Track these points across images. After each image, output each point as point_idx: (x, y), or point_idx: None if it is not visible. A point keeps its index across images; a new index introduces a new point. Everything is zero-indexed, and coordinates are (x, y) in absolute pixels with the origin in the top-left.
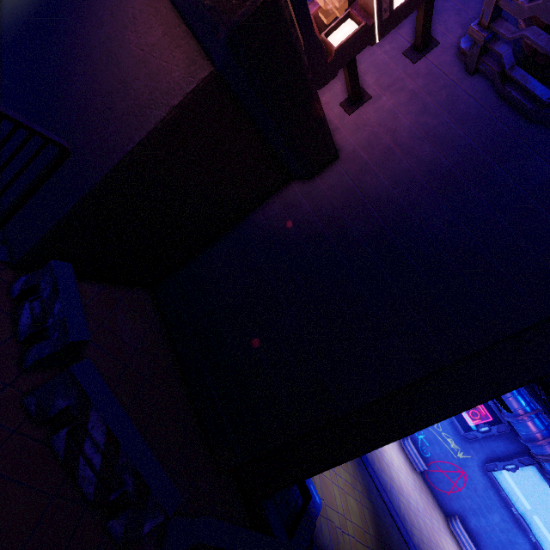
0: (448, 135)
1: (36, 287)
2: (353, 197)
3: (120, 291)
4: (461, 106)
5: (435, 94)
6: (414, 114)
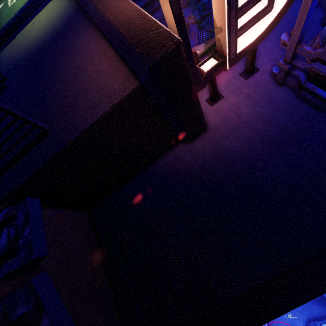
0: (271, 117)
1: (14, 216)
2: (218, 152)
3: (69, 213)
4: (277, 102)
5: (260, 96)
6: (250, 106)
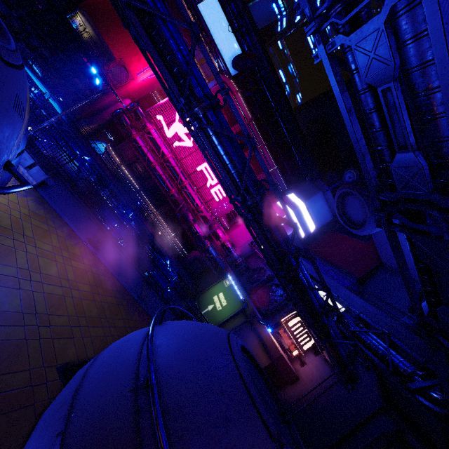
0: (324, 377)
1: None
2: (303, 392)
3: None
4: (326, 370)
5: (321, 366)
6: (316, 370)
